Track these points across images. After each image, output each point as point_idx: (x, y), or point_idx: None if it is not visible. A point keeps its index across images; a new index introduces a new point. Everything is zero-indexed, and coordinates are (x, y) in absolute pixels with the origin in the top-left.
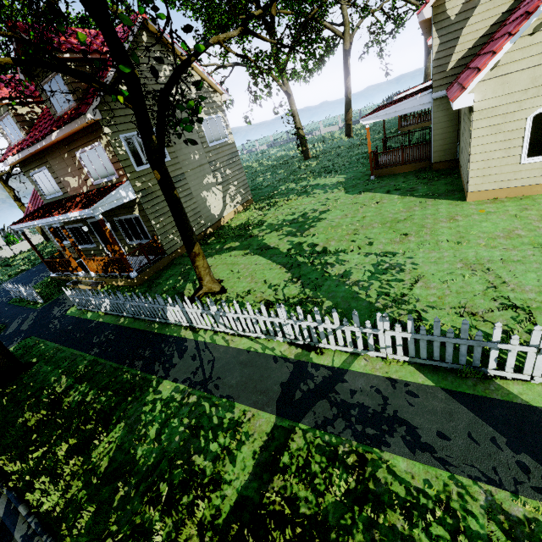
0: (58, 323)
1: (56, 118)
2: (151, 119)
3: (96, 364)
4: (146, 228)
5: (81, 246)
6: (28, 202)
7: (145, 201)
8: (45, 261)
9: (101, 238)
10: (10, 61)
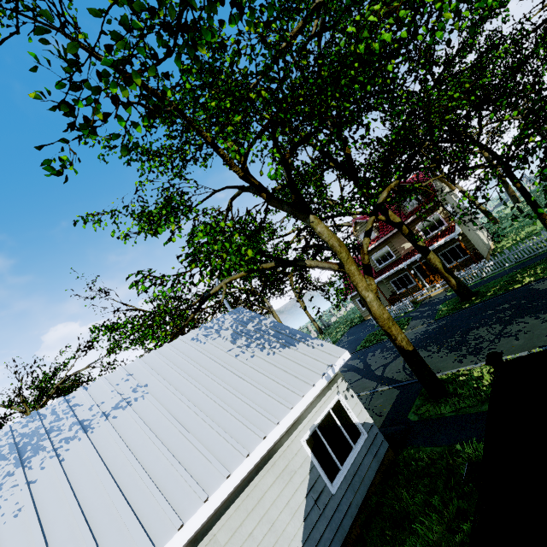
0: (453, 295)
1: (408, 213)
2: (446, 201)
3: (529, 266)
4: (467, 247)
5: (400, 291)
6: (343, 289)
7: (464, 232)
8: (388, 300)
9: (421, 275)
10: (443, 175)
